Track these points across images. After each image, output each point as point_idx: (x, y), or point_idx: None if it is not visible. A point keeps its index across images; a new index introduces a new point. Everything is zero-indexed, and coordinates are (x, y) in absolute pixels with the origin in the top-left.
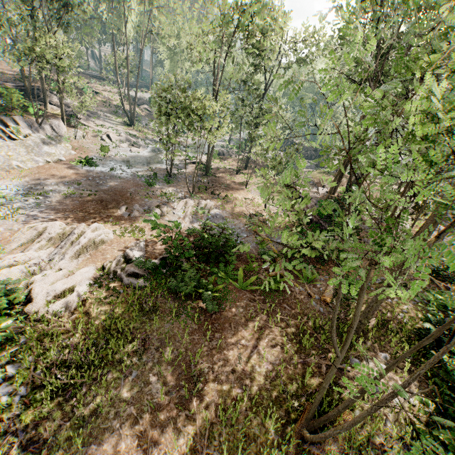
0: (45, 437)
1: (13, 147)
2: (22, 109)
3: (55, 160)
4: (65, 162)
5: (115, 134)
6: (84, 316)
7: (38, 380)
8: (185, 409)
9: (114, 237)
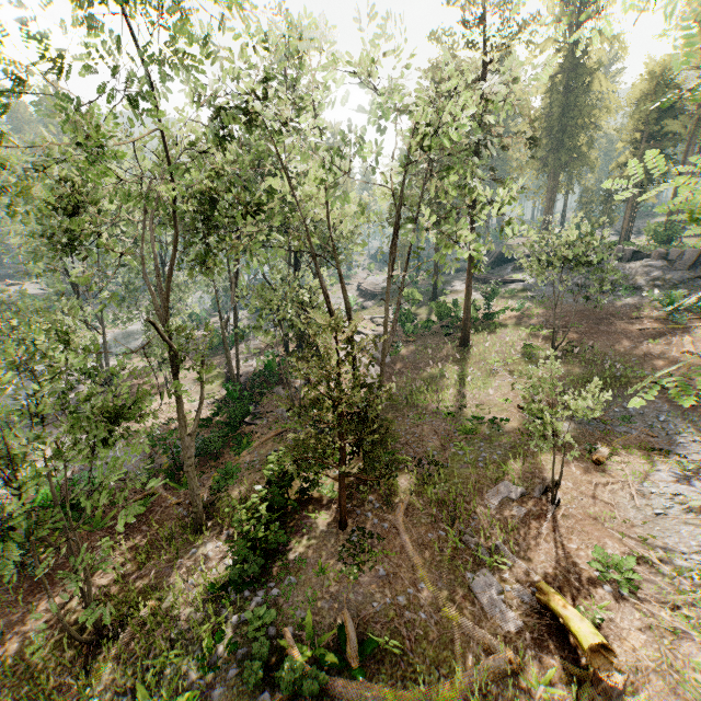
0: None
1: None
2: None
3: None
4: None
5: None
6: None
7: None
8: None
9: None
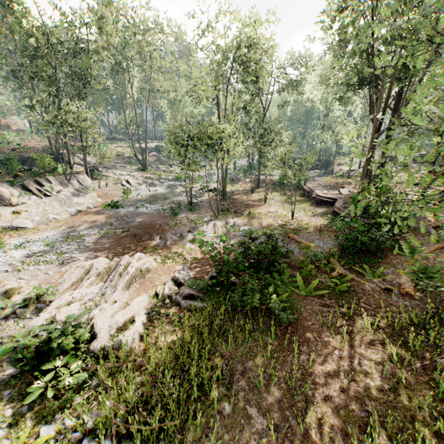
0: None
1: (48, 203)
2: (51, 172)
3: (85, 208)
4: (93, 209)
5: (133, 178)
6: (152, 346)
7: (123, 429)
8: None
9: (156, 265)
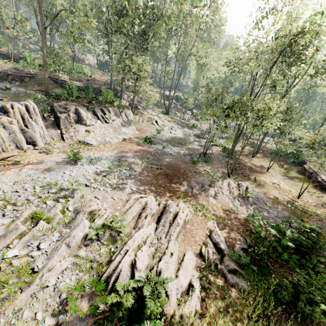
0: None
1: (107, 128)
2: (108, 102)
3: (128, 137)
4: (133, 139)
5: (159, 120)
6: None
7: None
8: None
9: (191, 215)
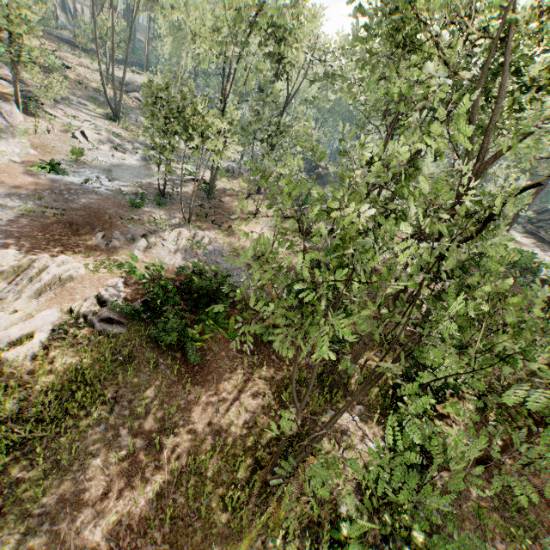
0: (1, 490)
1: None
2: None
3: (7, 161)
4: (20, 165)
5: (93, 130)
6: (46, 366)
7: None
8: (155, 460)
9: (85, 273)
